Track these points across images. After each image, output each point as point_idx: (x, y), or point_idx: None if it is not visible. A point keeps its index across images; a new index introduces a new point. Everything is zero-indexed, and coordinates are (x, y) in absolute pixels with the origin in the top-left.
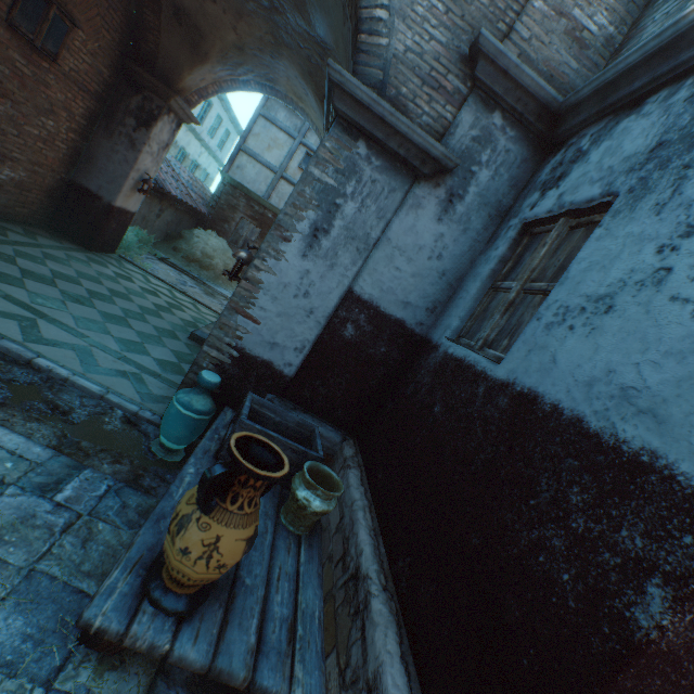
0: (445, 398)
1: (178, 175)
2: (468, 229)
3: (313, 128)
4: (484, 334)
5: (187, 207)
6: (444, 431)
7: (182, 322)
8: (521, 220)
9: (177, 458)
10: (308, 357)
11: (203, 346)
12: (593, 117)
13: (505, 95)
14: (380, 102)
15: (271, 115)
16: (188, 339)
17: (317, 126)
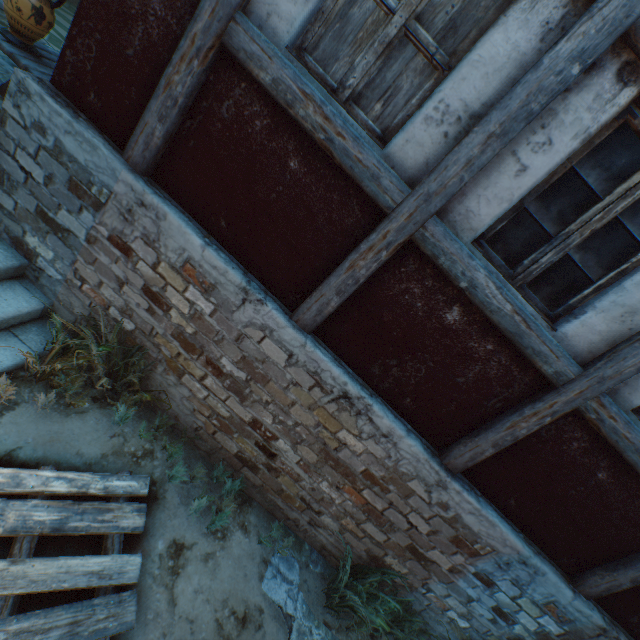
0: None
1: None
2: None
3: None
4: None
5: None
6: None
7: None
8: None
9: None
10: None
11: None
12: None
13: None
14: None
15: None
16: None
17: None
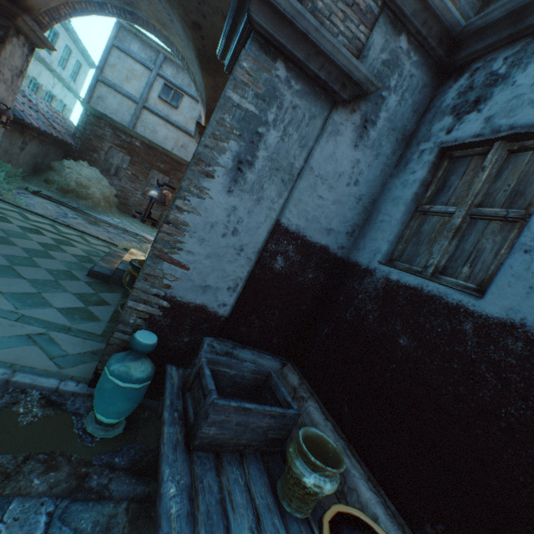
0: (410, 330)
1: (35, 105)
2: (380, 154)
3: (179, 57)
4: (433, 261)
5: (52, 139)
6: (427, 369)
7: (76, 259)
8: (437, 144)
9: (119, 430)
10: (241, 294)
11: (127, 301)
12: (503, 41)
13: (413, 17)
14: (304, 14)
15: (125, 46)
16: (87, 277)
17: (183, 55)
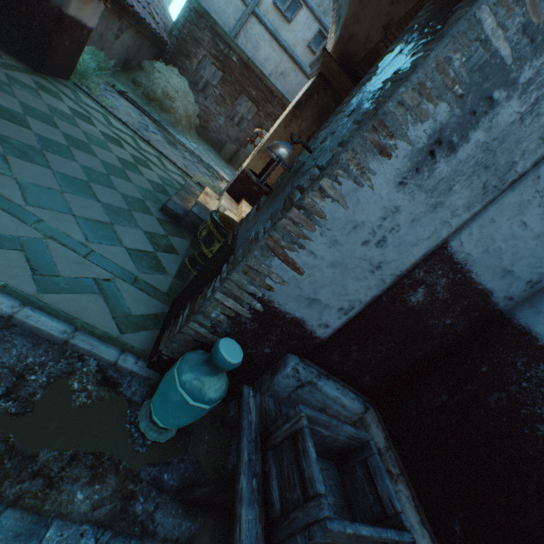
0: None
1: None
2: None
3: None
4: None
5: (148, 31)
6: None
7: (151, 186)
8: None
9: (171, 433)
10: (352, 319)
11: (215, 292)
12: None
13: None
14: None
15: None
16: (159, 212)
17: None
